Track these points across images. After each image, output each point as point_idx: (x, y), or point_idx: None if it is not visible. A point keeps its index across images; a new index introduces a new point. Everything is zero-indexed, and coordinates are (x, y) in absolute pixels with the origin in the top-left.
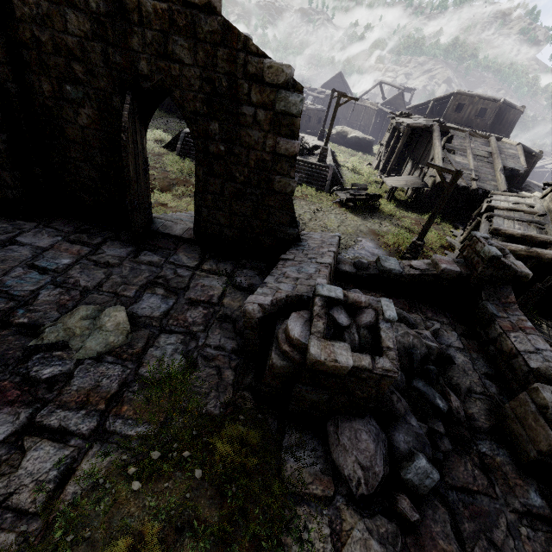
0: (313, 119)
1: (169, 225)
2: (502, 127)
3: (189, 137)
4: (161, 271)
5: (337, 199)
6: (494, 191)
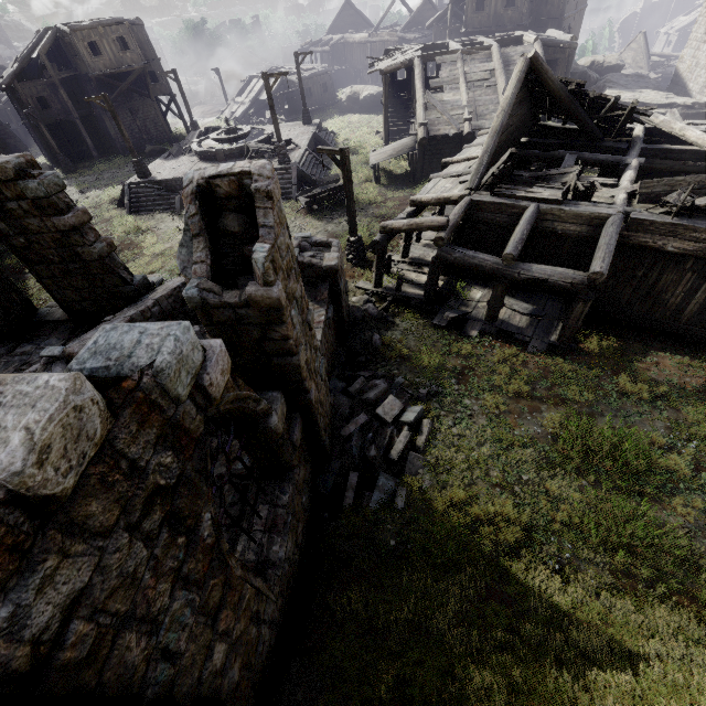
0: (315, 90)
1: (52, 312)
2: (550, 7)
3: (134, 188)
4: (29, 358)
5: (301, 206)
6: (481, 131)
